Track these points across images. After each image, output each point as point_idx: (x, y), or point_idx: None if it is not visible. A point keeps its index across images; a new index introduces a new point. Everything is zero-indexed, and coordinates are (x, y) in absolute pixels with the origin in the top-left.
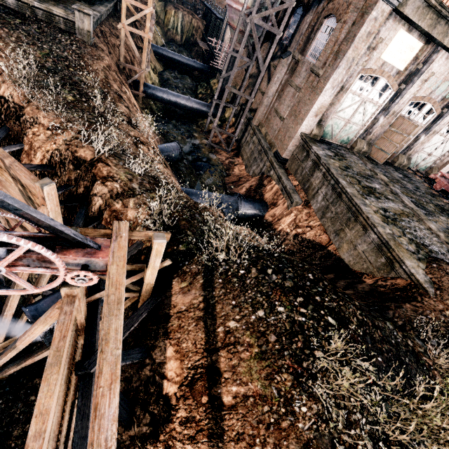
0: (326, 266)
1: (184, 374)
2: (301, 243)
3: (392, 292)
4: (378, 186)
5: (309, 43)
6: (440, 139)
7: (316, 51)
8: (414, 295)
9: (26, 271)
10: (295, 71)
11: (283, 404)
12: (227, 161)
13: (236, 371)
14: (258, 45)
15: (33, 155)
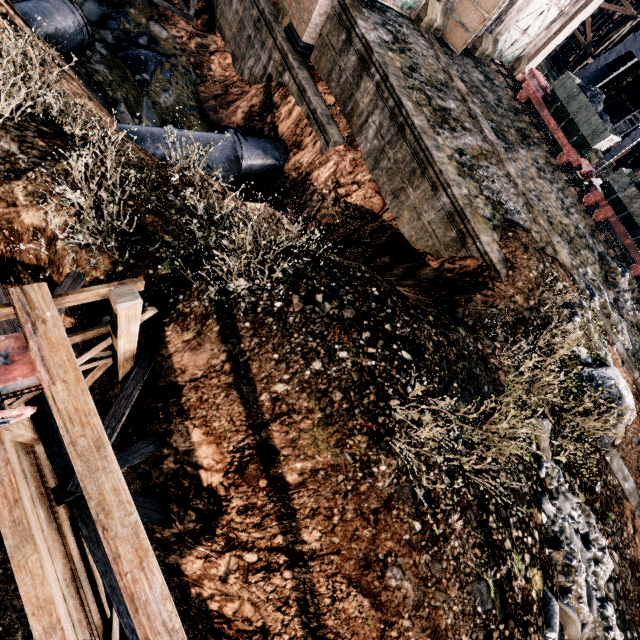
0: (380, 246)
1: (227, 459)
2: (344, 212)
3: (461, 278)
4: (454, 104)
5: None
6: (544, 2)
7: None
8: (486, 280)
9: None
10: None
11: (360, 468)
12: (193, 44)
13: (298, 445)
14: None
15: None
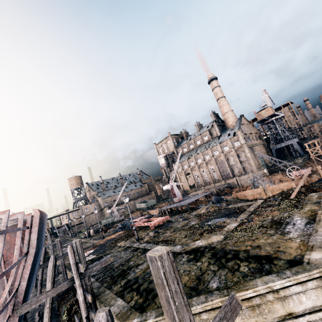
0: None
1: None
2: None
3: None
4: None
5: None
6: None
7: None
8: None
9: (297, 172)
10: None
11: None
12: None
13: None
14: None
15: None
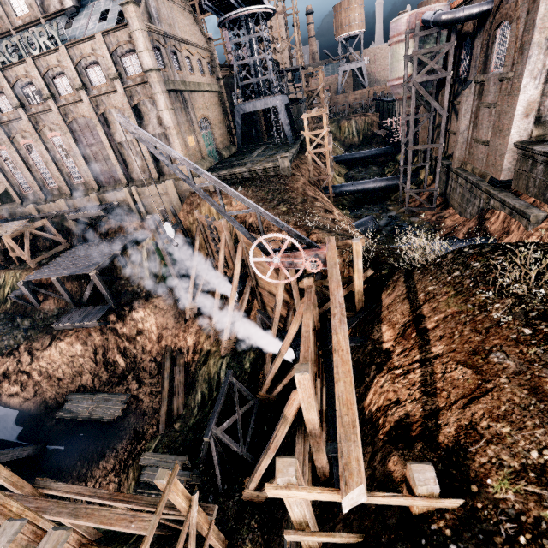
0: None
1: (397, 332)
2: None
3: None
4: None
5: (488, 60)
6: None
7: (499, 61)
8: None
9: (288, 260)
10: (482, 93)
11: (478, 308)
12: (434, 218)
13: (436, 309)
14: (429, 97)
15: None
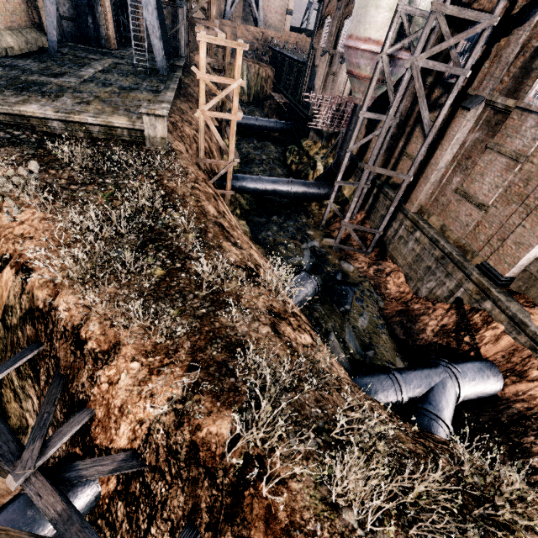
0: None
1: None
2: None
3: None
4: None
5: (530, 78)
6: None
7: None
8: None
9: None
10: (500, 127)
11: None
12: (372, 271)
13: None
14: (423, 98)
15: (113, 429)
